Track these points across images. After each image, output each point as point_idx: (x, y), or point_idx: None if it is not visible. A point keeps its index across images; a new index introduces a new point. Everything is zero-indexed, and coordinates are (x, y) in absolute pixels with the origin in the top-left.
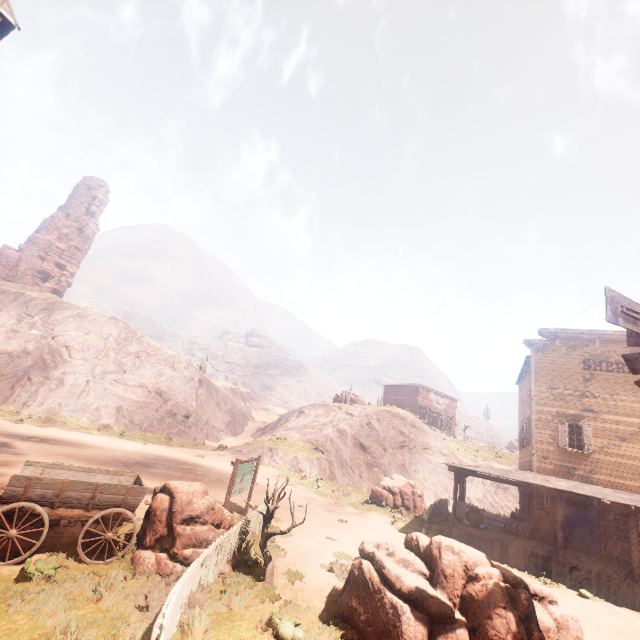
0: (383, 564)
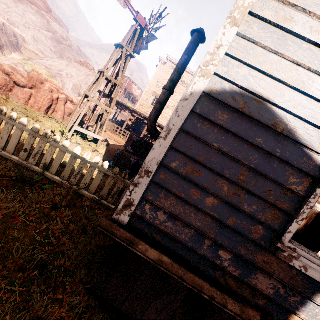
0: None
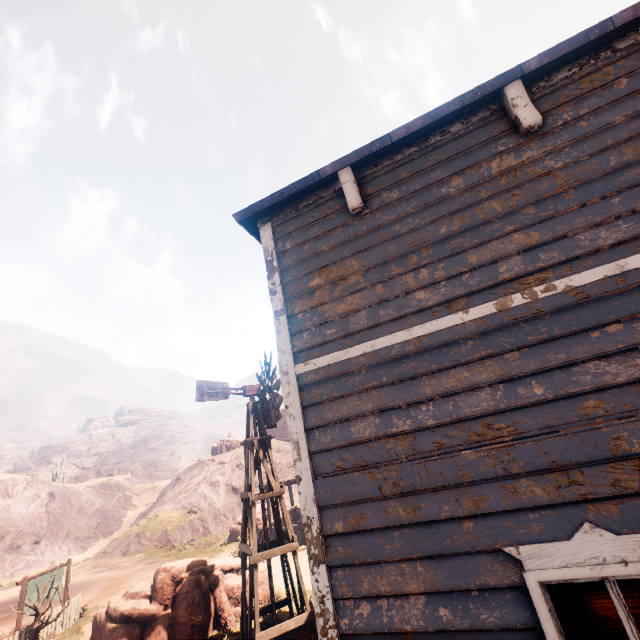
0: (109, 605)
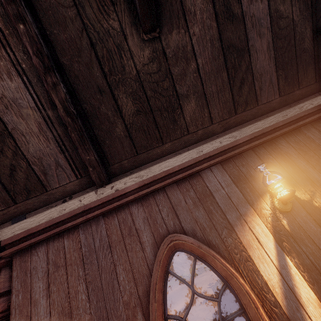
0: None
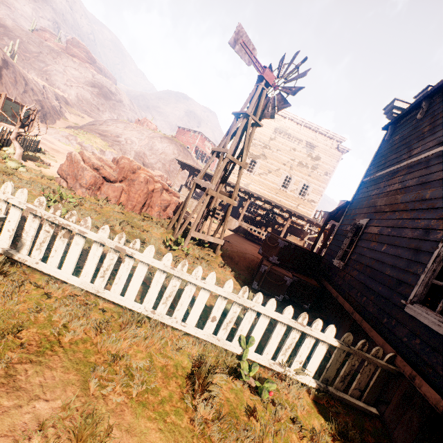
0: (84, 153)
